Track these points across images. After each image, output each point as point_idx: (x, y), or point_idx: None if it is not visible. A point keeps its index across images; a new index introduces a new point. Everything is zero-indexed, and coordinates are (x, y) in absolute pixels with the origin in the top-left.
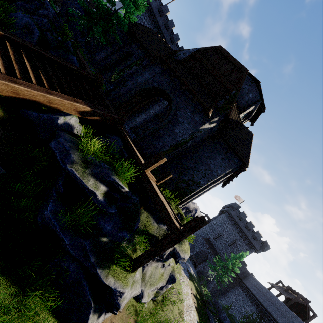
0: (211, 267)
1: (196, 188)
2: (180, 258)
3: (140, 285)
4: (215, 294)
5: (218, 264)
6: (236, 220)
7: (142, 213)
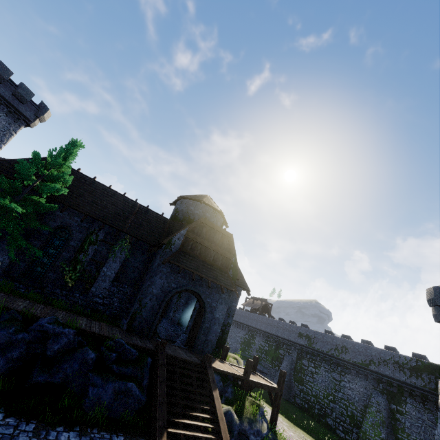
0: None
1: (228, 329)
2: None
3: None
4: None
5: None
6: None
7: None
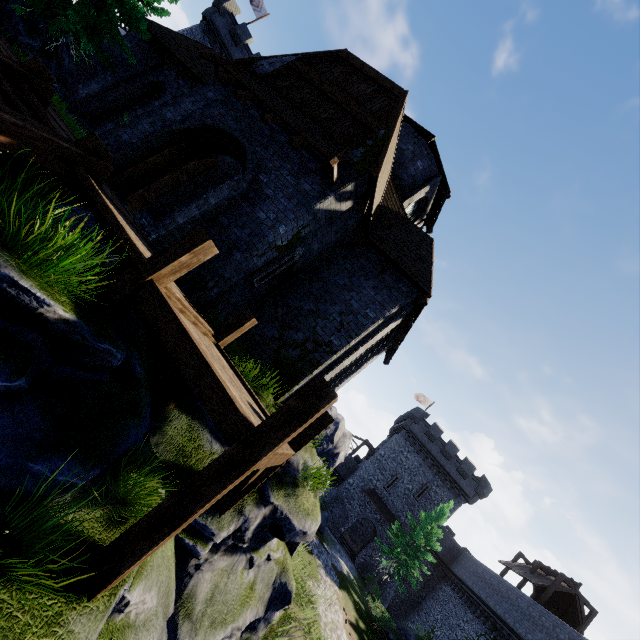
0: (384, 550)
1: (323, 357)
2: (294, 533)
3: (155, 637)
4: (399, 611)
5: (398, 541)
6: (424, 443)
7: (171, 418)
